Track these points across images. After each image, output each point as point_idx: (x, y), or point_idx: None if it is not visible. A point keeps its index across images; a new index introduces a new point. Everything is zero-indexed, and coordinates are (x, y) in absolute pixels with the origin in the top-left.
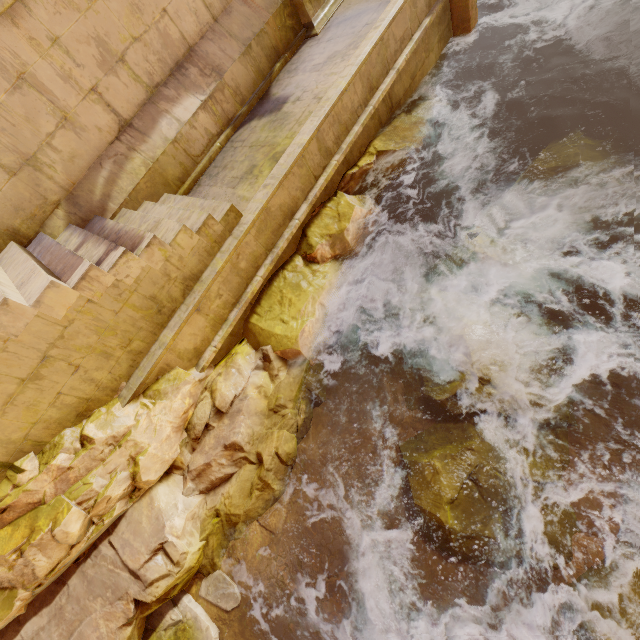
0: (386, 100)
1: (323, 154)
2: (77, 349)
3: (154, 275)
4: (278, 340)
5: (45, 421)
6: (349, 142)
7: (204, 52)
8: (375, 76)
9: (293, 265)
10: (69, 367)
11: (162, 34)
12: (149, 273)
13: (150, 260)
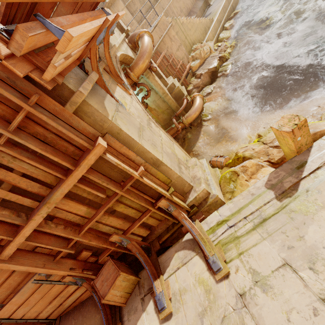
0: (232, 7)
1: (224, 13)
2: (198, 30)
3: (205, 24)
4: (226, 37)
5: (196, 40)
6: (228, 11)
7: (192, 10)
8: (229, 1)
9: (223, 31)
10: (198, 33)
11: (187, 7)
12: (204, 23)
13: (204, 21)
